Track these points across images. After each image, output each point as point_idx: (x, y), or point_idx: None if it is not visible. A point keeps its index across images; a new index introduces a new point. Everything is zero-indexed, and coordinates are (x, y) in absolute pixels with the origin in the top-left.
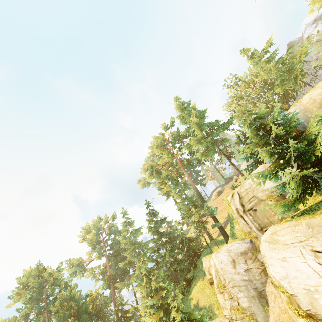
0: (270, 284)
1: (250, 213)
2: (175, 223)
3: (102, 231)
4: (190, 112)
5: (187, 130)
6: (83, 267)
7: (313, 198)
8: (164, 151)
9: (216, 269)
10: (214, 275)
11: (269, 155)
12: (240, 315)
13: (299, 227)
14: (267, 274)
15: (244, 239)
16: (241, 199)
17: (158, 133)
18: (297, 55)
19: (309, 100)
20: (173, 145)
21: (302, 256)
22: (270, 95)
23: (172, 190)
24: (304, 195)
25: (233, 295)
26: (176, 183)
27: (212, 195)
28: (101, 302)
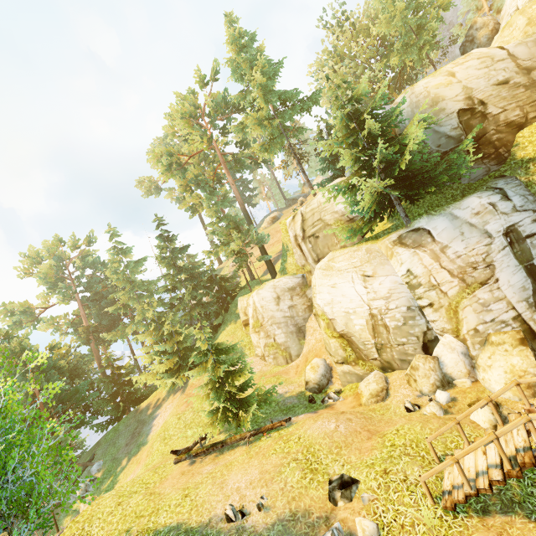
0: (313, 319)
1: (310, 240)
2: (204, 252)
3: (68, 262)
4: (254, 59)
5: (244, 95)
6: (34, 316)
7: (382, 227)
8: (195, 129)
9: (255, 308)
10: (250, 316)
11: (353, 161)
12: (274, 350)
13: (358, 253)
14: (312, 310)
15: (295, 274)
16: (303, 223)
17: (186, 89)
18: (438, 2)
19: (422, 90)
20: (213, 121)
21: (352, 282)
22: (383, 67)
23: (203, 202)
24: (374, 219)
25: (270, 332)
26: (212, 192)
27: (264, 222)
28: (78, 359)
